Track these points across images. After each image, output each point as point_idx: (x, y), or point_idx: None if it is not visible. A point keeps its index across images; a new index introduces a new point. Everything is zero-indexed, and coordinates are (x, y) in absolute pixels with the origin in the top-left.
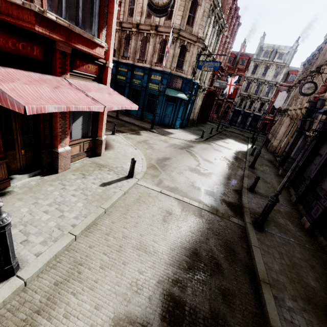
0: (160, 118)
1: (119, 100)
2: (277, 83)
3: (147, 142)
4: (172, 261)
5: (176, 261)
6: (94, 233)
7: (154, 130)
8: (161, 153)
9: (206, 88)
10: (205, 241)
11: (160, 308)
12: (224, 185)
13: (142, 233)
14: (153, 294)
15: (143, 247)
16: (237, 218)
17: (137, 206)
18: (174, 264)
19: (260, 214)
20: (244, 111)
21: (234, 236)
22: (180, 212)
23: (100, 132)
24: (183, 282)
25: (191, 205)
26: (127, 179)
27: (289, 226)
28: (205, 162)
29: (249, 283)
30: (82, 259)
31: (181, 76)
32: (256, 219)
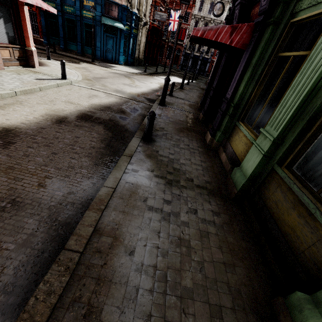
0: (102, 52)
1: (35, 1)
2: (222, 21)
3: (86, 68)
4: (90, 107)
5: (93, 108)
6: (31, 95)
7: (95, 62)
8: (99, 75)
9: (147, 22)
10: (118, 105)
11: (76, 115)
12: (149, 92)
13: (70, 99)
14: (73, 112)
15: (70, 102)
16: (150, 103)
17: (68, 91)
18: (91, 108)
19: (162, 94)
20: (194, 54)
21: (142, 107)
22: (104, 96)
23: (28, 42)
24: (95, 112)
25: (115, 95)
26: (61, 80)
27: (187, 107)
28: (140, 83)
29: (141, 117)
30: (22, 101)
31: (115, 2)
32: (160, 99)
